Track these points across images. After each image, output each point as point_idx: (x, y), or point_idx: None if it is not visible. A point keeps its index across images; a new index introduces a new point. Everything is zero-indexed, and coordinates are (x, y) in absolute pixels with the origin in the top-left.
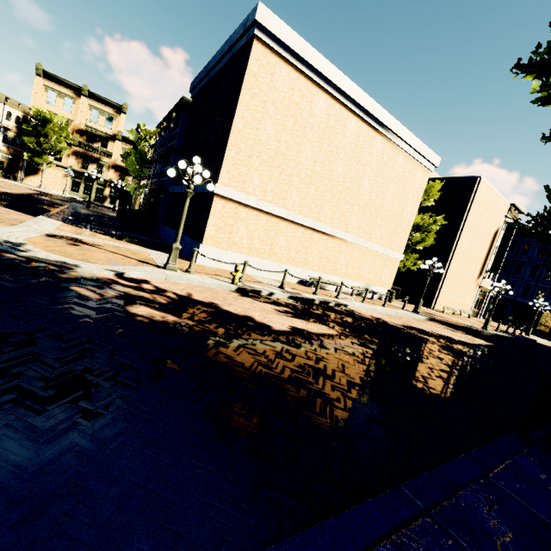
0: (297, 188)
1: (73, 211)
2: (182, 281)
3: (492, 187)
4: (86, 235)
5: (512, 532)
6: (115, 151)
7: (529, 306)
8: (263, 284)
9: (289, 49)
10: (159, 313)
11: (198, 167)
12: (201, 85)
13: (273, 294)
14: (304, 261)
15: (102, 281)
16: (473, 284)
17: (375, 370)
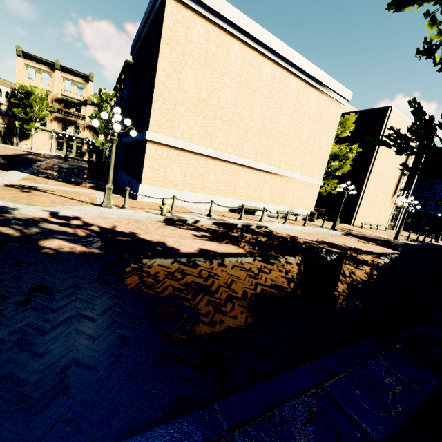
0: (221, 129)
1: (48, 165)
2: (114, 215)
3: (403, 115)
4: (45, 183)
5: None
6: (88, 114)
7: (441, 217)
8: (194, 214)
9: (201, 2)
10: (70, 245)
11: (117, 116)
12: (137, 47)
13: (198, 222)
14: (233, 192)
15: (33, 220)
16: (389, 202)
17: (264, 283)
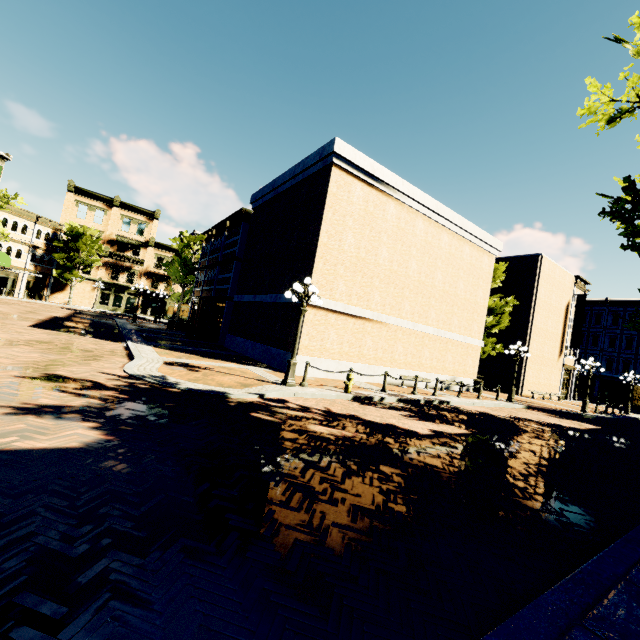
0: (378, 288)
1: (133, 330)
2: (308, 395)
3: (554, 262)
4: (185, 358)
5: None
6: (148, 257)
7: (617, 380)
8: (365, 389)
9: (362, 169)
10: (333, 430)
11: (313, 287)
12: (267, 199)
13: (383, 399)
14: (391, 359)
15: (259, 404)
16: (556, 363)
17: (529, 462)
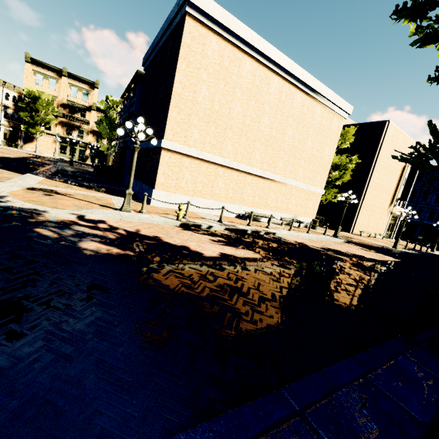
0: (231, 139)
1: (57, 169)
2: (134, 220)
3: (400, 129)
4: (62, 187)
5: (379, 428)
6: (92, 119)
7: (434, 227)
8: (205, 219)
9: (217, 22)
10: (106, 247)
11: (141, 126)
12: (150, 59)
13: (211, 227)
14: (240, 199)
15: (64, 223)
16: (386, 211)
17: (287, 286)
